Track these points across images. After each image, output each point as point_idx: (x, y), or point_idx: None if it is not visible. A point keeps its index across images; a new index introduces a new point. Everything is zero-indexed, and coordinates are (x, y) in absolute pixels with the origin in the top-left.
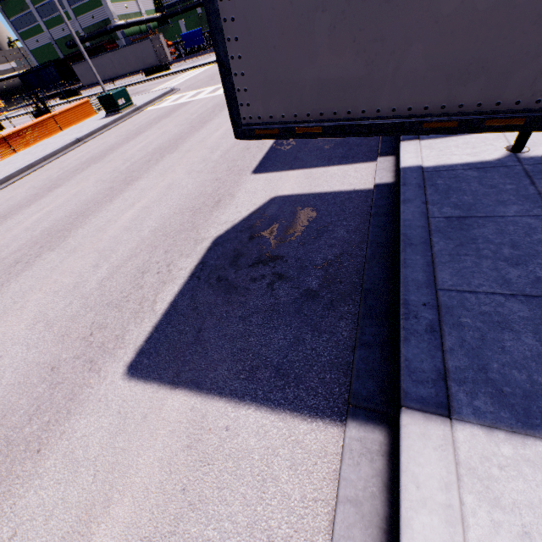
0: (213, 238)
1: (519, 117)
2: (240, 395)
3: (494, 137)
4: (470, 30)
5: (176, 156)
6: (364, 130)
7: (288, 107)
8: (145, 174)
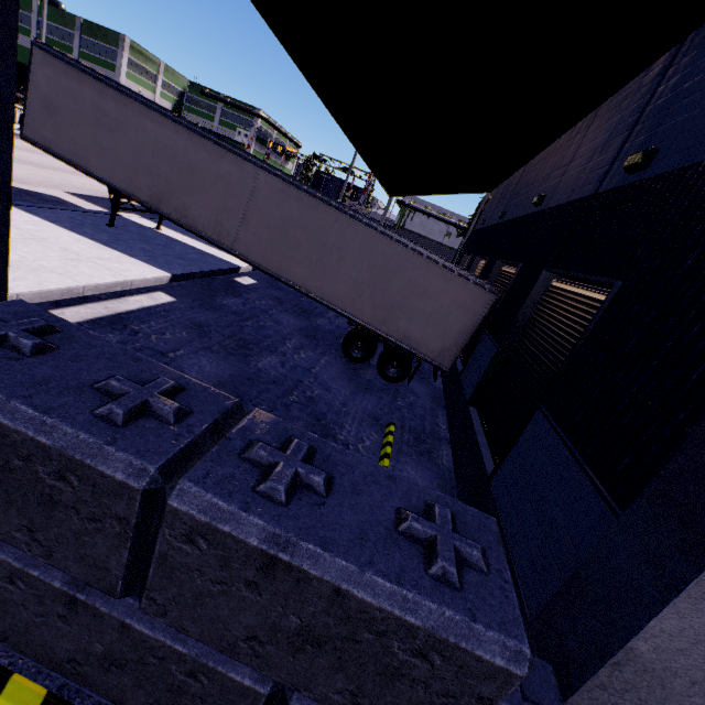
0: None
1: (84, 170)
2: None
3: (164, 228)
4: (75, 146)
5: (36, 169)
6: (54, 156)
7: (37, 138)
8: None
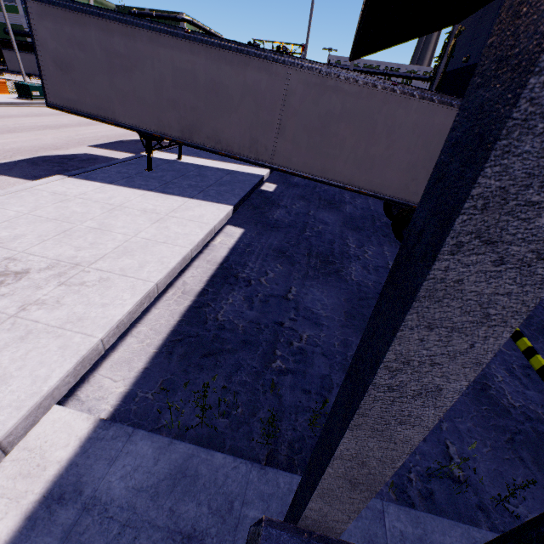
0: (43, 155)
1: (113, 122)
2: (17, 177)
3: (182, 157)
4: (97, 99)
5: (54, 131)
6: (82, 115)
7: (61, 102)
8: (25, 132)
